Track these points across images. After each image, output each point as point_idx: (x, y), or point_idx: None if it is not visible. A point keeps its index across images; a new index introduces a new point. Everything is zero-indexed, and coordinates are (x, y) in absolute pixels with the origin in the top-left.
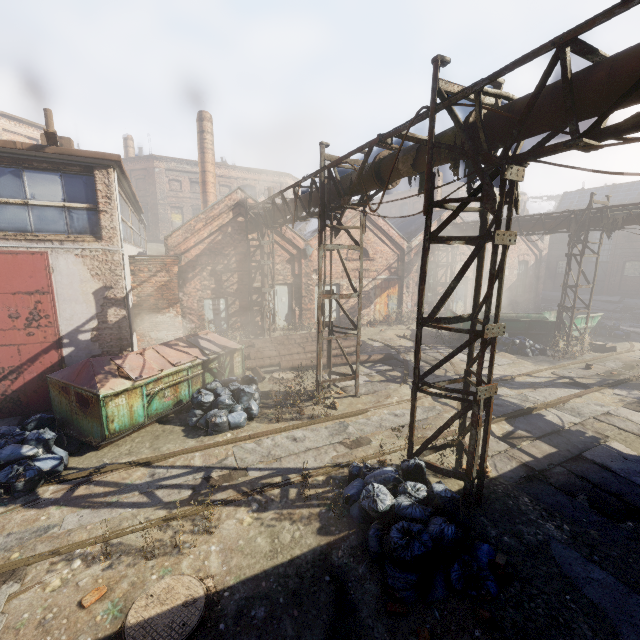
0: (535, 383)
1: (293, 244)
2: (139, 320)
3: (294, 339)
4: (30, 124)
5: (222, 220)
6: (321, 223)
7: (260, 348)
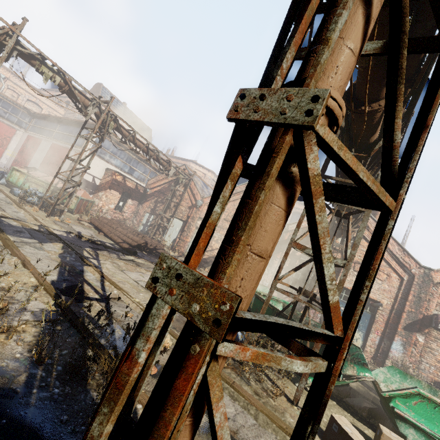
0: (78, 271)
1: (195, 198)
2: (96, 192)
3: (129, 228)
4: (206, 168)
5: (172, 178)
6: (82, 126)
7: (109, 220)
